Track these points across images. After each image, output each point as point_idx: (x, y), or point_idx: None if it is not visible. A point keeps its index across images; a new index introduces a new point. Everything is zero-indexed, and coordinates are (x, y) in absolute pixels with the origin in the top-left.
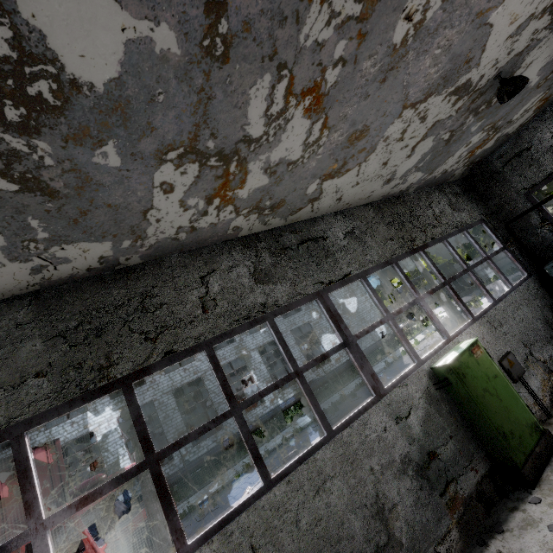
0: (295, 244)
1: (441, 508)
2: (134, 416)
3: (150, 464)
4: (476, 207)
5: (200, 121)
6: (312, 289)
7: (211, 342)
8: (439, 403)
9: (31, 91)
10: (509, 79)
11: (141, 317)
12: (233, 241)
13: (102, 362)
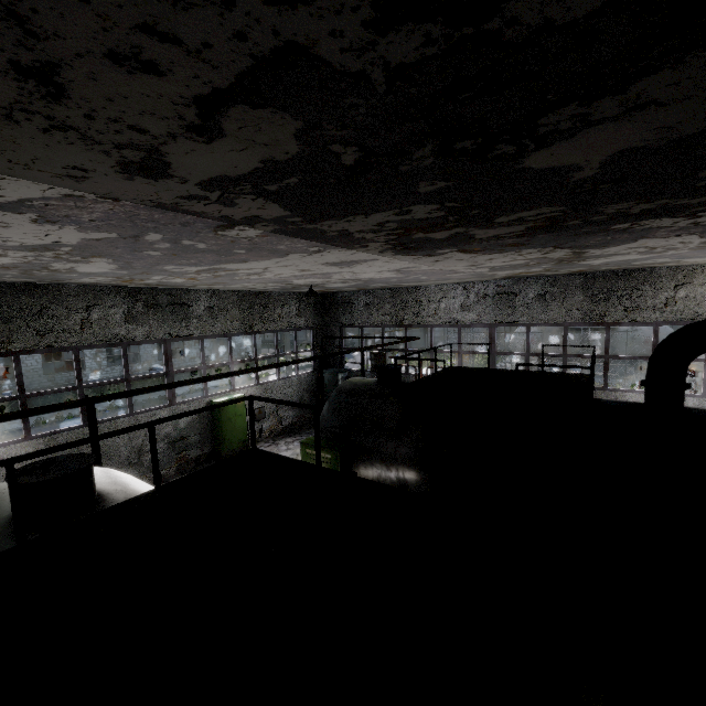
0: (165, 304)
1: (173, 459)
2: (17, 373)
3: (21, 398)
4: (315, 318)
5: (126, 276)
6: (162, 337)
7: (79, 348)
8: (204, 418)
9: (59, 271)
10: (310, 292)
11: (37, 320)
12: (121, 288)
13: (4, 339)
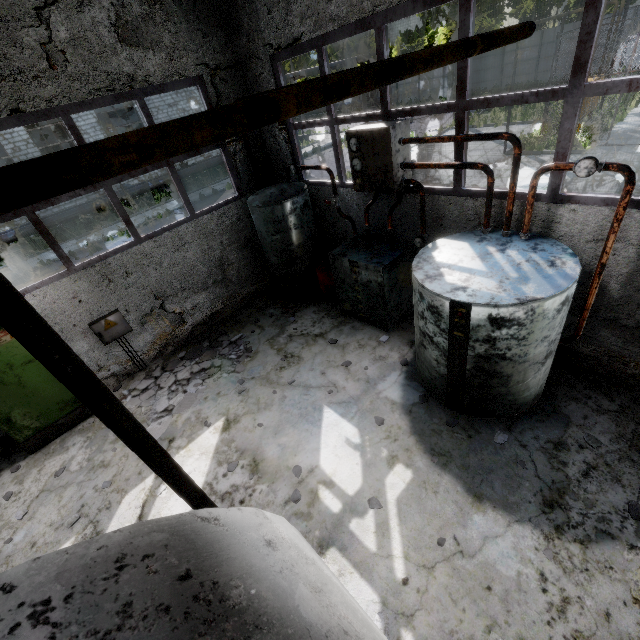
0: None
1: None
2: None
3: None
4: (199, 44)
5: None
6: None
7: None
8: None
9: None
10: None
11: None
12: None
13: None
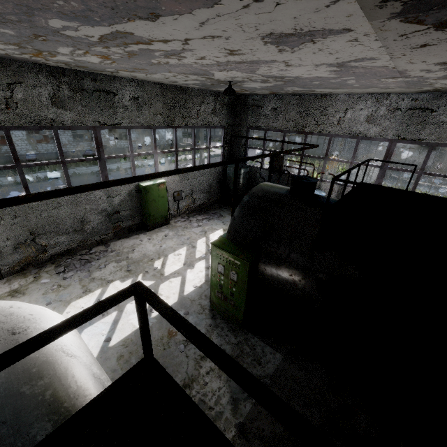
0: (91, 90)
1: (110, 227)
2: None
3: None
4: (227, 118)
5: (23, 43)
6: (91, 124)
7: (9, 128)
8: (133, 197)
9: None
10: (229, 89)
11: None
12: (42, 66)
13: None
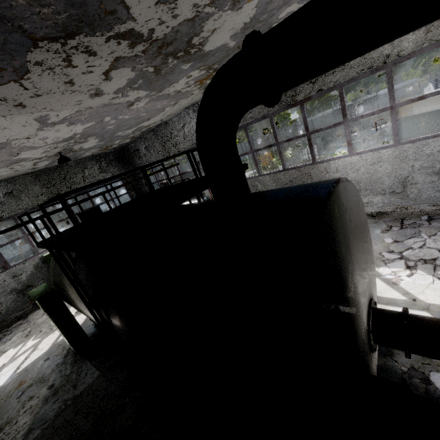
0: None
1: (27, 301)
2: None
3: None
4: (120, 169)
5: None
6: None
7: None
8: (42, 268)
9: None
10: (59, 159)
11: None
12: None
13: None
